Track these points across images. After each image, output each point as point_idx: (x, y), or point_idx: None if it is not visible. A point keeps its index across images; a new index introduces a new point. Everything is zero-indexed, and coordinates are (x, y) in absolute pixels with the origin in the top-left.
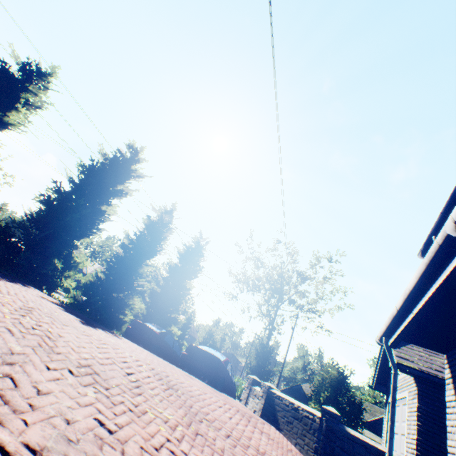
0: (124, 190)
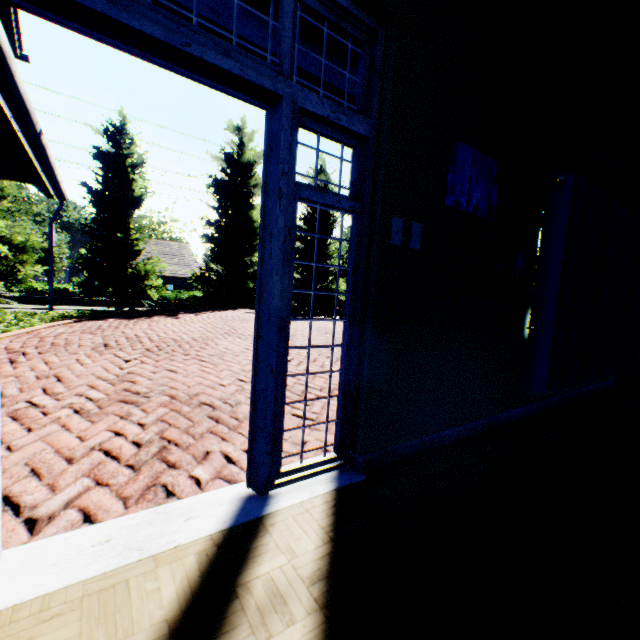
0: (256, 185)
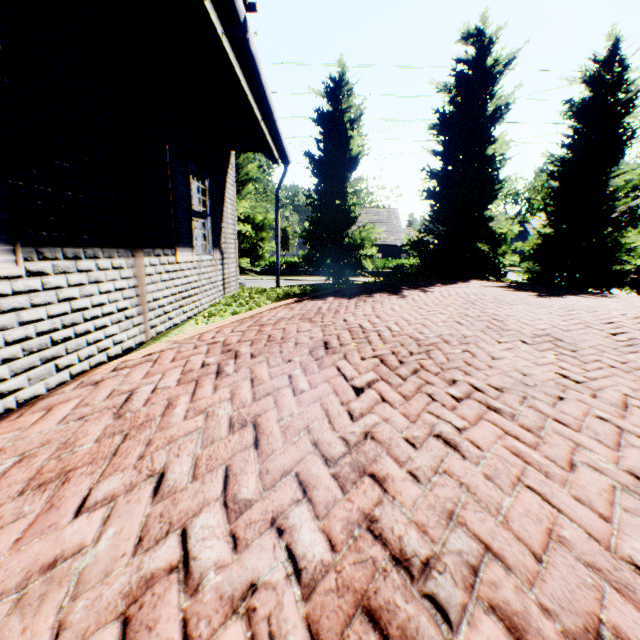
0: (498, 106)
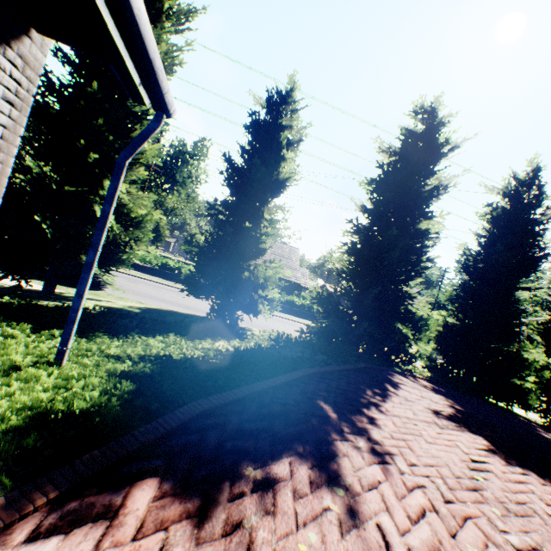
0: (440, 184)
